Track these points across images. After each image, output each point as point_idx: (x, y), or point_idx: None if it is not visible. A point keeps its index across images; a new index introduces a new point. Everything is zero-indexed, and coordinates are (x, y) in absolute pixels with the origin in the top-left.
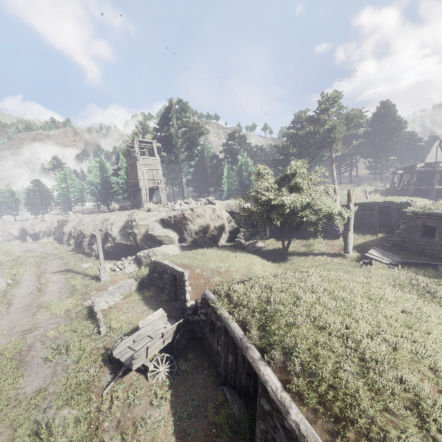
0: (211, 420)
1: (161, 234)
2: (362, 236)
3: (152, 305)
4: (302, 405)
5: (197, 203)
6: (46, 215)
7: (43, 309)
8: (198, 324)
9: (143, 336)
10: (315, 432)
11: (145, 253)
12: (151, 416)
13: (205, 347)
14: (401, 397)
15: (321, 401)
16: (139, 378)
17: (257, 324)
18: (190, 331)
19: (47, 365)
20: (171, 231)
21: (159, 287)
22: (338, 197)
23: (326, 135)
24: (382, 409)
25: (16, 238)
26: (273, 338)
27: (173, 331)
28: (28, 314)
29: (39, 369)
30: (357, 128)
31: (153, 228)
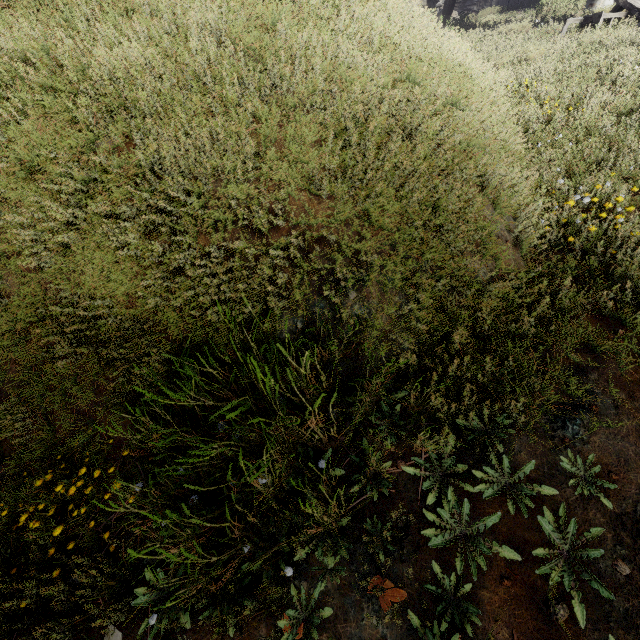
0: None
1: None
2: None
3: None
4: None
5: None
6: None
7: None
8: None
9: None
10: None
11: None
12: None
13: None
14: None
15: None
16: None
17: None
18: None
19: None
20: None
21: None
22: None
23: None
24: None
25: None
26: None
27: None
28: None
29: None
30: None
31: None
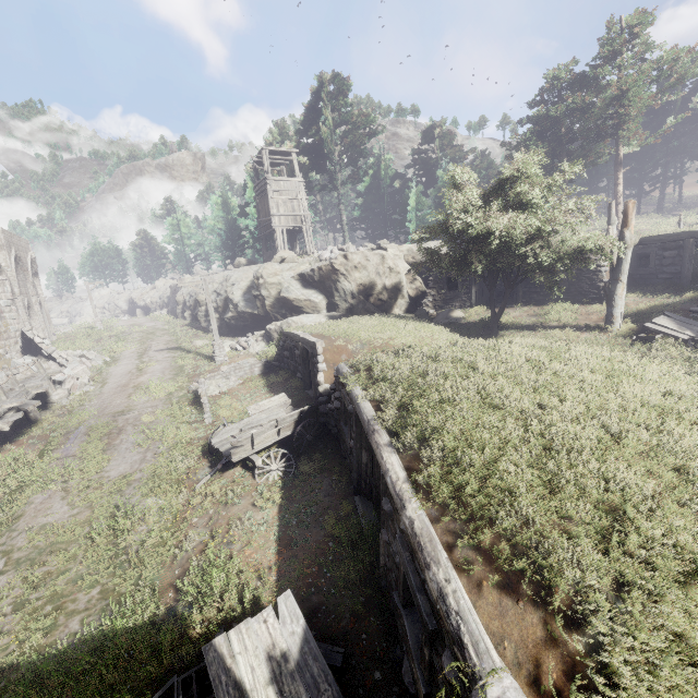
0: (329, 532)
1: (299, 297)
2: (650, 298)
3: (278, 393)
4: (427, 499)
5: (359, 249)
6: (158, 281)
7: (140, 390)
8: (332, 416)
9: (254, 425)
10: (435, 532)
11: (277, 326)
12: (252, 518)
13: (340, 447)
14: (595, 500)
15: (457, 497)
16: (244, 476)
17: (396, 402)
18: (320, 424)
19: (137, 451)
20: (315, 292)
21: (291, 371)
22: (615, 229)
23: (608, 110)
24: (549, 509)
25: (125, 313)
26: (413, 417)
27: (293, 421)
28: (123, 395)
29: (127, 453)
30: (688, 94)
31: (288, 288)
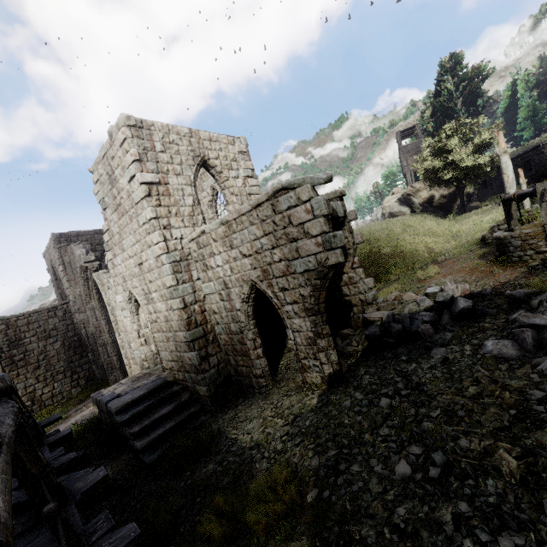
0: None
1: (396, 211)
2: None
3: None
4: None
5: None
6: None
7: None
8: None
9: None
10: None
11: None
12: None
13: None
14: None
15: None
16: None
17: None
18: None
19: None
20: (404, 207)
21: None
22: None
23: None
24: None
25: None
26: None
27: None
28: None
29: None
30: None
31: (392, 207)
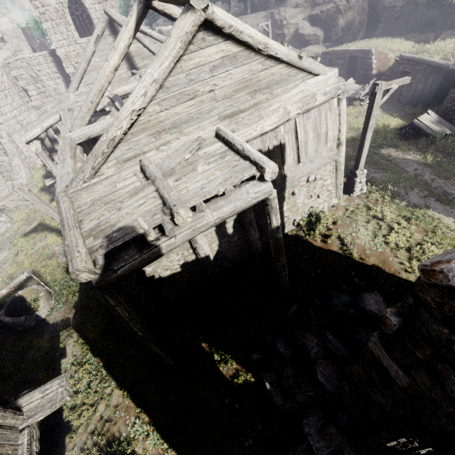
0: (408, 112)
1: (310, 33)
2: None
3: None
4: None
5: None
6: None
7: None
8: None
9: (351, 89)
10: None
11: None
12: None
13: None
14: None
15: None
16: (356, 107)
17: None
18: None
19: None
20: (319, 29)
21: None
22: None
23: None
24: None
25: None
26: None
27: (371, 85)
28: None
29: None
30: None
31: (303, 26)
